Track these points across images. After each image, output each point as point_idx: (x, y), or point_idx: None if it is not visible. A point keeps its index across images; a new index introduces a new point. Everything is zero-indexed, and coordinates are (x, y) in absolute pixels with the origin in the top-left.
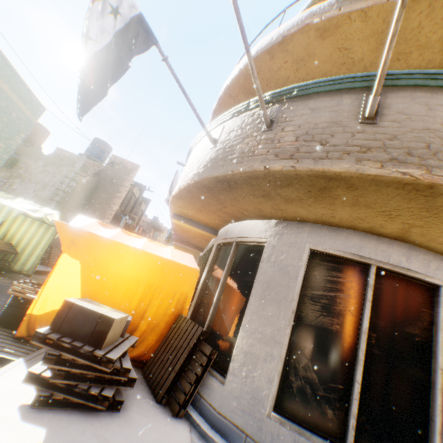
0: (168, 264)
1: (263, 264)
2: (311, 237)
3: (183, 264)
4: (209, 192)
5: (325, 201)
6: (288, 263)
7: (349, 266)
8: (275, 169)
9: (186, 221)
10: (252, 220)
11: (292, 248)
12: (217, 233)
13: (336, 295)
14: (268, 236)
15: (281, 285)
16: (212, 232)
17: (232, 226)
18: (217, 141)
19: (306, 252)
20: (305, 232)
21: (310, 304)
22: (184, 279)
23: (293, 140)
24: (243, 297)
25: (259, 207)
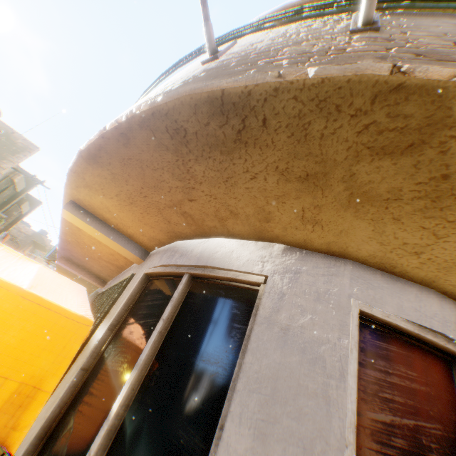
0: (13, 298)
1: (259, 332)
2: (357, 287)
3: (55, 305)
4: (175, 147)
5: (450, 211)
6: (318, 336)
7: (422, 356)
8: (429, 75)
9: (93, 221)
10: (231, 238)
11: (323, 303)
12: (146, 256)
13: (417, 426)
14: (270, 271)
15: (308, 393)
16: (138, 252)
17: (186, 245)
18: (222, 53)
19: (354, 317)
20: (345, 276)
21: (372, 451)
22: (47, 341)
23: (449, 45)
24: (196, 409)
25: (270, 208)
